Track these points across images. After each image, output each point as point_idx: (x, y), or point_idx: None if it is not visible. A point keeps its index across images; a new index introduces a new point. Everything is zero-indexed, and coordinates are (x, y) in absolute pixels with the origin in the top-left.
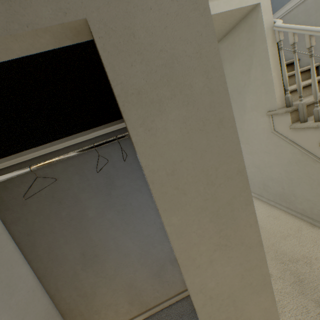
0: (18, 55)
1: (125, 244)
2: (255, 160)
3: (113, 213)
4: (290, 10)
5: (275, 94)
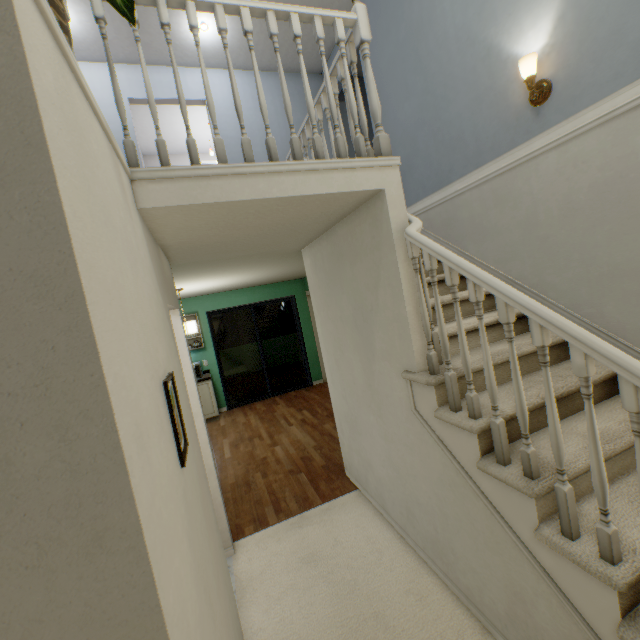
0: None
1: None
2: (392, 453)
3: None
4: (461, 193)
5: (413, 343)
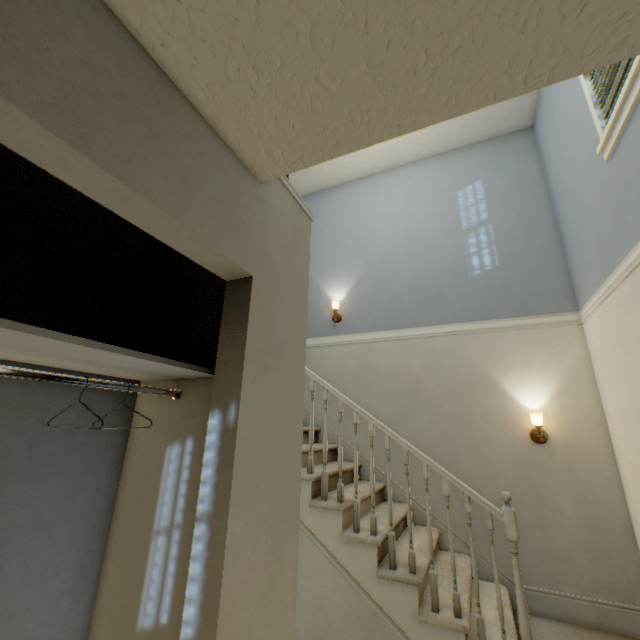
0: (171, 243)
1: None
2: None
3: None
4: None
5: None
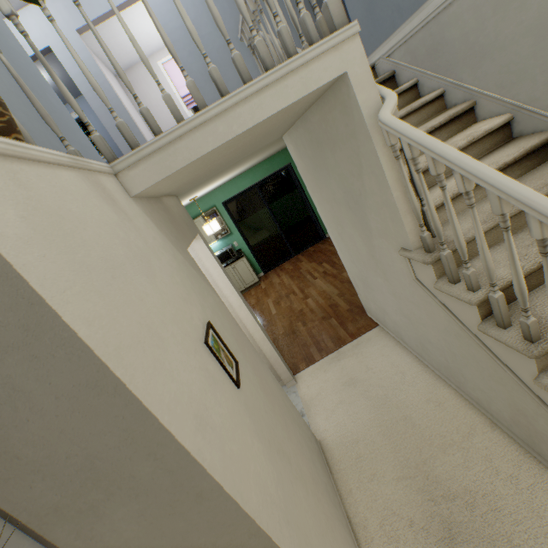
0: None
1: None
2: (402, 307)
3: None
4: (447, 5)
5: (405, 226)
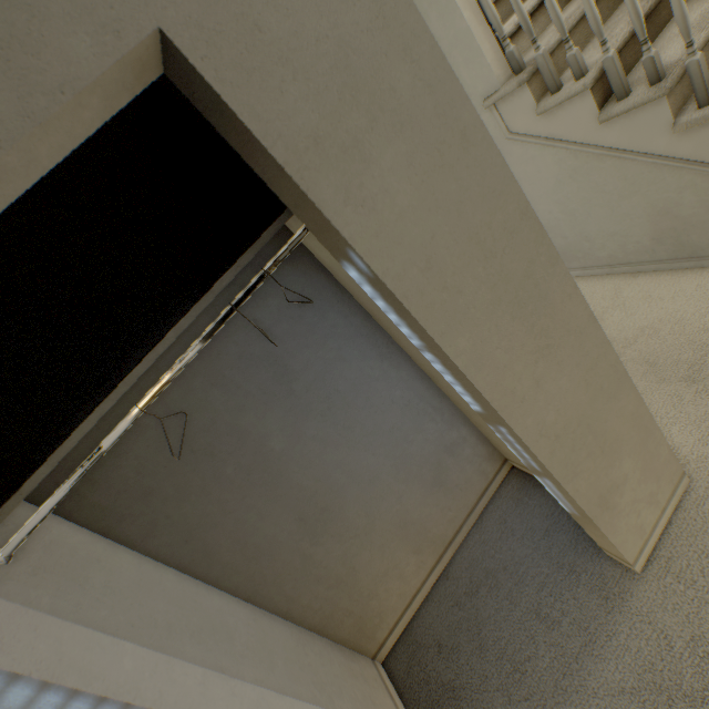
0: (44, 170)
1: (362, 463)
2: None
3: (315, 424)
4: None
5: (485, 56)
